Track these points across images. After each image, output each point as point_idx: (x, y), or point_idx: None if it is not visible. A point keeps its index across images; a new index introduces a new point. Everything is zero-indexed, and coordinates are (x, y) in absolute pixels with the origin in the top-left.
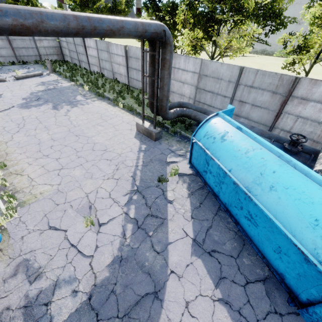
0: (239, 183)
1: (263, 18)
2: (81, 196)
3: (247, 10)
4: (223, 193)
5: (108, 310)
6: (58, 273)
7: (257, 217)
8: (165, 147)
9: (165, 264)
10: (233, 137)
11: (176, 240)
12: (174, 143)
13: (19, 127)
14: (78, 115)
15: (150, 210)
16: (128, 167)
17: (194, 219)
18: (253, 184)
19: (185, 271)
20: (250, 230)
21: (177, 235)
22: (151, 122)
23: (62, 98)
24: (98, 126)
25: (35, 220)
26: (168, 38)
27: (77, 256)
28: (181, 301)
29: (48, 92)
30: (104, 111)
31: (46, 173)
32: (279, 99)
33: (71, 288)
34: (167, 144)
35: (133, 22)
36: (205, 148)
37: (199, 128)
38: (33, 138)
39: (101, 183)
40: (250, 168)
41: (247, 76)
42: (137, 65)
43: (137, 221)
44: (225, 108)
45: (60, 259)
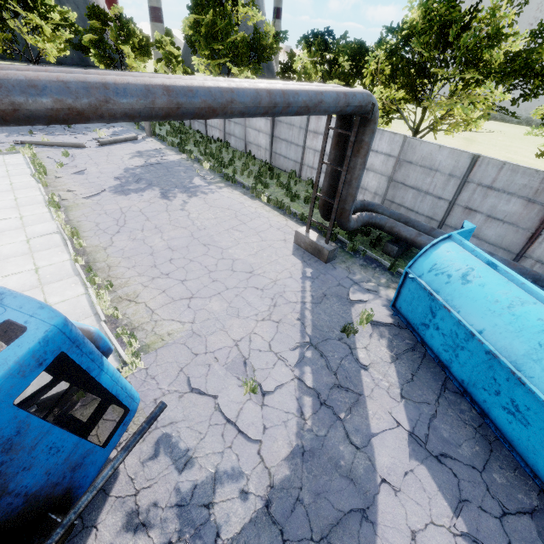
0: (499, 355)
1: (508, 74)
2: (228, 345)
3: (488, 64)
4: (459, 365)
5: (296, 527)
6: (215, 461)
7: (530, 411)
8: (343, 274)
9: (372, 467)
10: (483, 279)
11: (382, 430)
12: (356, 268)
13: (119, 225)
14: (201, 210)
15: (336, 378)
16: (291, 304)
17: (407, 400)
18: (526, 359)
19: (403, 483)
20: (511, 430)
21: (384, 422)
22: (315, 229)
23: (172, 181)
24: (235, 231)
25: (168, 375)
26: (373, 113)
27: (238, 438)
28: (403, 529)
29: (150, 169)
30: (240, 206)
31: (170, 302)
32: (538, 212)
33: (238, 486)
34: (345, 269)
35: (334, 94)
36: (431, 290)
37: (419, 256)
38: (142, 244)
39: (255, 327)
40: (519, 332)
41: (484, 171)
42: (289, 134)
43: (318, 393)
44: (438, 217)
45: (214, 441)
